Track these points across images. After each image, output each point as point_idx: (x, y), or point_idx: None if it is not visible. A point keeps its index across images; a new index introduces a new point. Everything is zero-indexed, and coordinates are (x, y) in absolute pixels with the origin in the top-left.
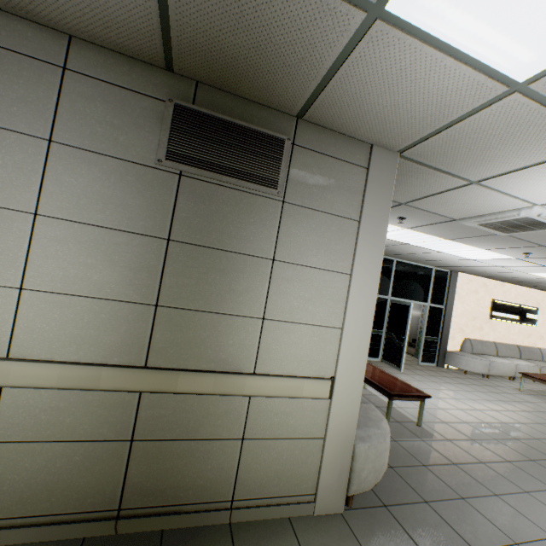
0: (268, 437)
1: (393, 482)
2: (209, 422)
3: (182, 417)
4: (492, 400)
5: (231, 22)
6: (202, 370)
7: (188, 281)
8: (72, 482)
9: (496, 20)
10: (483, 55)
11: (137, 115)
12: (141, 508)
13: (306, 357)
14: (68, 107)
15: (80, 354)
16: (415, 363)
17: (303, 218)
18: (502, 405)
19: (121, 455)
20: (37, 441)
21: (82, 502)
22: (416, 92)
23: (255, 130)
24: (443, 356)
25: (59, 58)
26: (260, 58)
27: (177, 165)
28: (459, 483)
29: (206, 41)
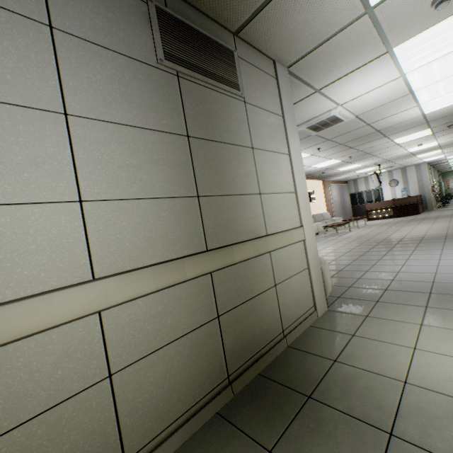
0: (285, 278)
1: None
2: (256, 281)
3: (241, 284)
4: (321, 244)
5: None
6: (244, 241)
7: (211, 171)
8: (190, 374)
9: None
10: None
11: (126, 12)
12: (240, 367)
13: (286, 216)
14: None
15: (158, 256)
16: None
17: (257, 115)
18: (327, 244)
19: (215, 333)
20: (151, 353)
21: (203, 386)
22: (321, 11)
23: (214, 40)
24: None
25: None
26: None
27: (175, 66)
28: (351, 275)
29: None
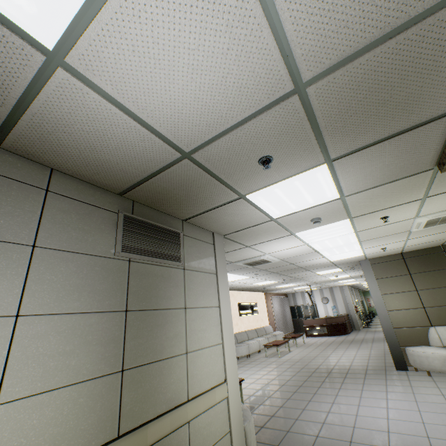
0: None
1: None
2: None
3: None
4: (260, 369)
5: (182, 187)
6: (161, 414)
7: (141, 340)
8: None
9: (274, 204)
10: (267, 211)
11: (100, 222)
12: None
13: (211, 371)
14: (50, 219)
15: None
16: None
17: (194, 277)
18: (266, 369)
19: None
20: None
21: None
22: (243, 217)
23: (166, 228)
24: None
25: (43, 183)
26: (185, 199)
27: (129, 255)
28: (281, 424)
29: (161, 190)
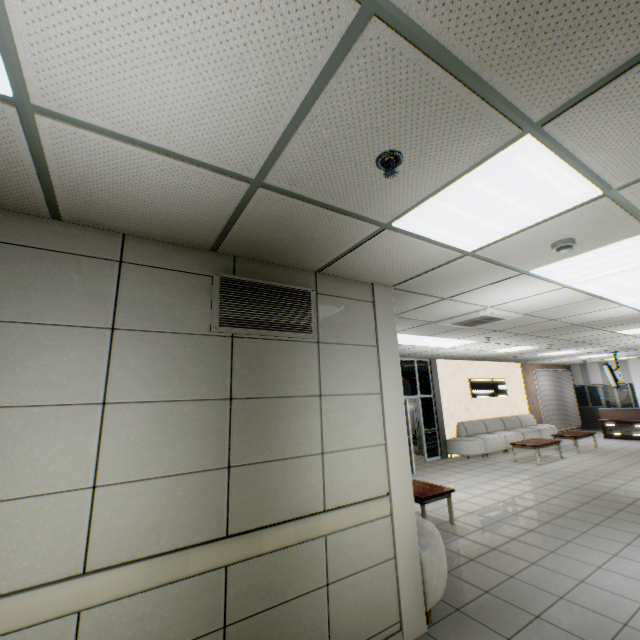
0: (348, 574)
1: (455, 585)
2: (295, 577)
3: (270, 580)
4: (499, 478)
5: (283, 229)
6: (282, 522)
7: (253, 434)
8: None
9: (454, 230)
10: (447, 242)
11: (189, 291)
12: None
13: (364, 479)
14: (127, 295)
15: (161, 543)
16: (422, 461)
17: (336, 353)
18: (508, 480)
19: None
20: None
21: None
22: (407, 257)
23: (287, 287)
24: (444, 446)
25: (115, 253)
26: (298, 244)
27: (230, 329)
28: (504, 564)
29: (258, 237)
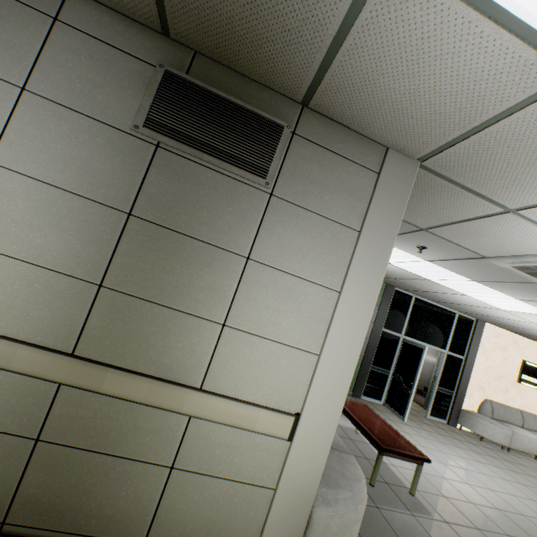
0: (204, 472)
1: None
2: (134, 437)
3: (104, 424)
4: (510, 481)
5: None
6: (137, 372)
7: (142, 264)
8: None
9: None
10: (536, 17)
11: (123, 77)
12: (29, 528)
13: (269, 381)
14: (50, 58)
15: (1, 324)
16: (422, 415)
17: (291, 217)
18: (523, 490)
19: (21, 456)
20: None
21: None
22: (442, 74)
23: (251, 110)
24: (456, 413)
25: (52, 8)
26: (257, 19)
27: (155, 135)
28: None
29: None
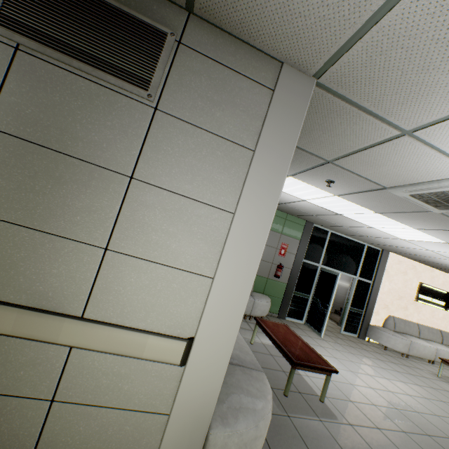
0: (89, 402)
1: None
2: (6, 372)
3: None
4: (408, 383)
5: None
6: (1, 302)
7: (5, 183)
8: None
9: None
10: None
11: None
12: None
13: (159, 306)
14: None
15: None
16: (337, 331)
17: (179, 134)
18: (418, 390)
19: None
20: None
21: None
22: None
23: (128, 13)
24: (365, 328)
25: None
26: None
27: (12, 34)
28: None
29: None
